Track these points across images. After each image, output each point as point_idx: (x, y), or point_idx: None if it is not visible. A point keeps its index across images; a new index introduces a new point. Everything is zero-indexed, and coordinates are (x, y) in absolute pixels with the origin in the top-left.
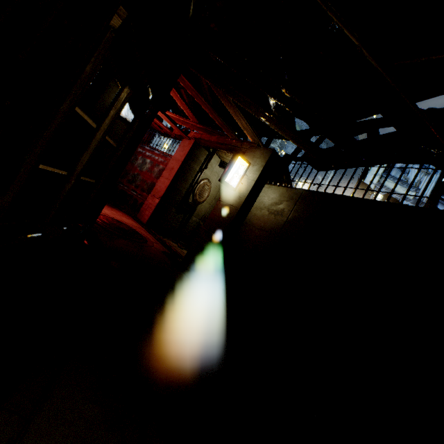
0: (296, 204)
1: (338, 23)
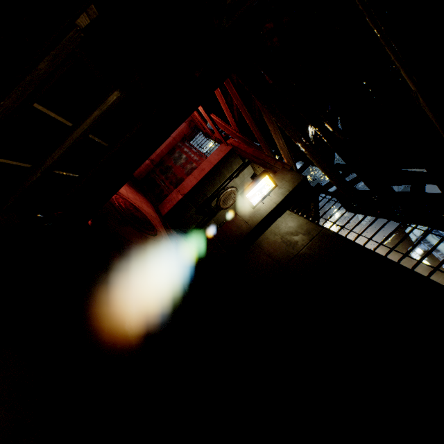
0: (312, 240)
1: (396, 62)
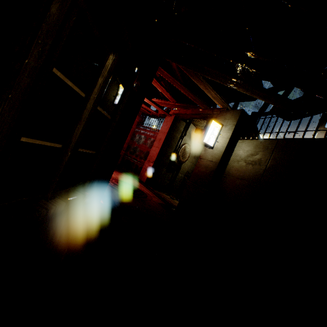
0: (273, 152)
1: None
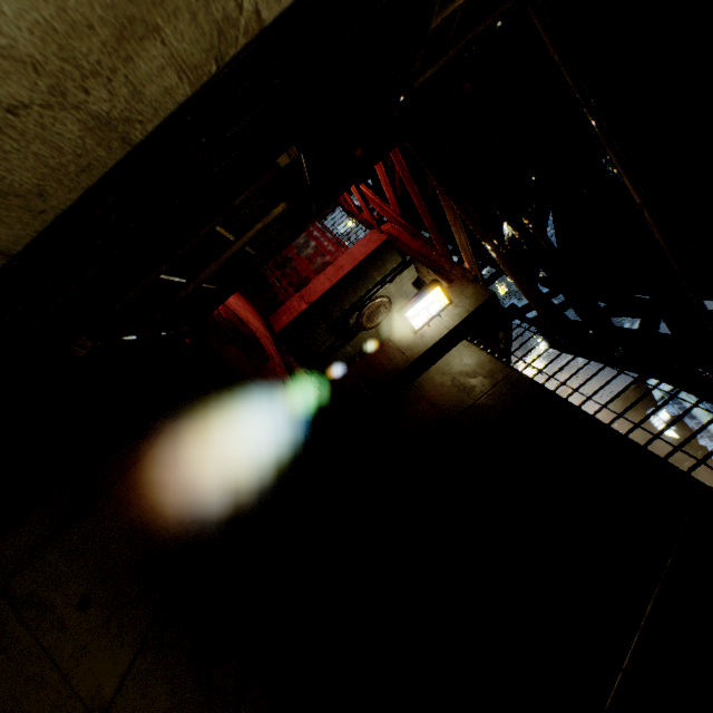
0: (495, 386)
1: (618, 166)
